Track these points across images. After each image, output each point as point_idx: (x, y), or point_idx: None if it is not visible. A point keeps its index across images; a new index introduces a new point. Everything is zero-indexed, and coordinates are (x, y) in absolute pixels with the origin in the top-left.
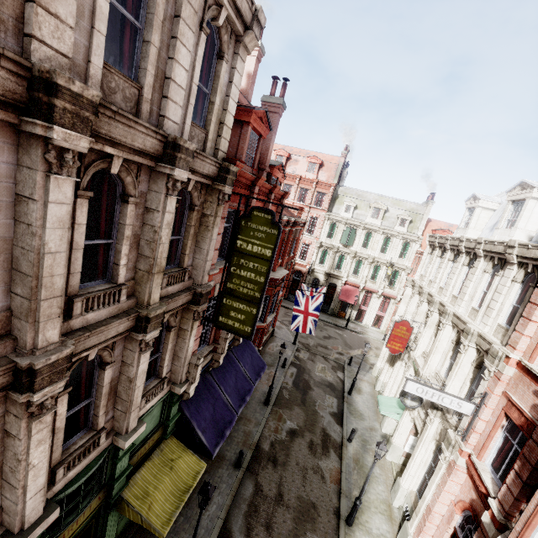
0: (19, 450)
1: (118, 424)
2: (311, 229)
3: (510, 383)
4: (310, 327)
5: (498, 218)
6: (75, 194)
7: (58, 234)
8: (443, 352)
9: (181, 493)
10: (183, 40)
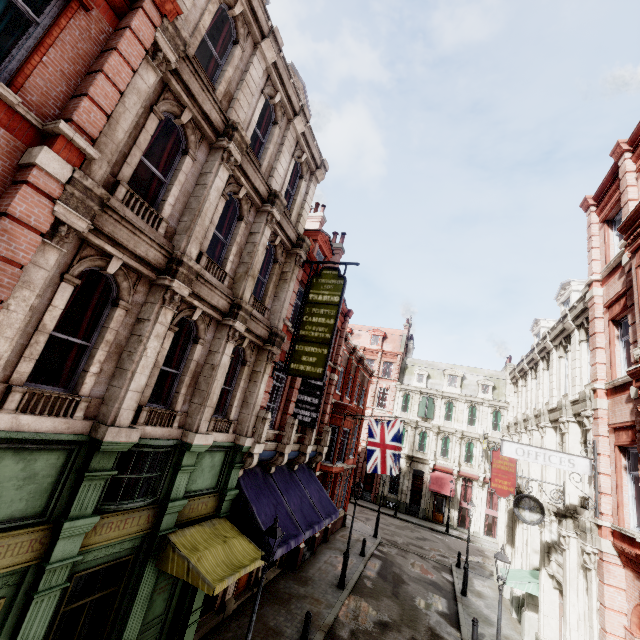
0: (145, 331)
1: (190, 421)
2: (382, 405)
3: (609, 416)
4: (390, 465)
5: None
6: (221, 194)
7: (215, 195)
8: None
9: (235, 567)
10: (284, 155)
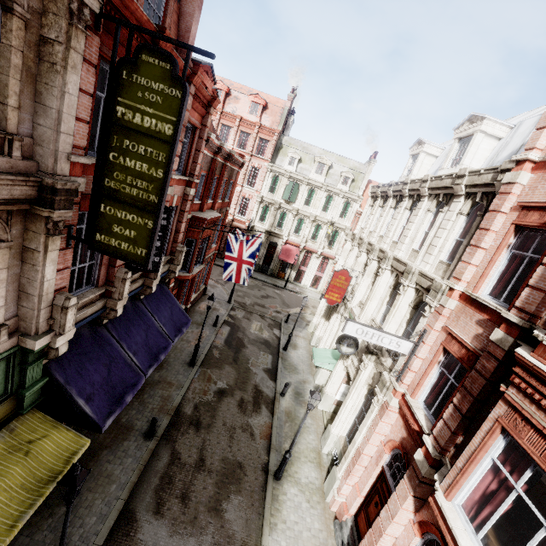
0: None
1: None
2: (252, 182)
3: (451, 317)
4: (244, 277)
5: (441, 163)
6: None
7: None
8: (380, 299)
9: (41, 484)
10: None
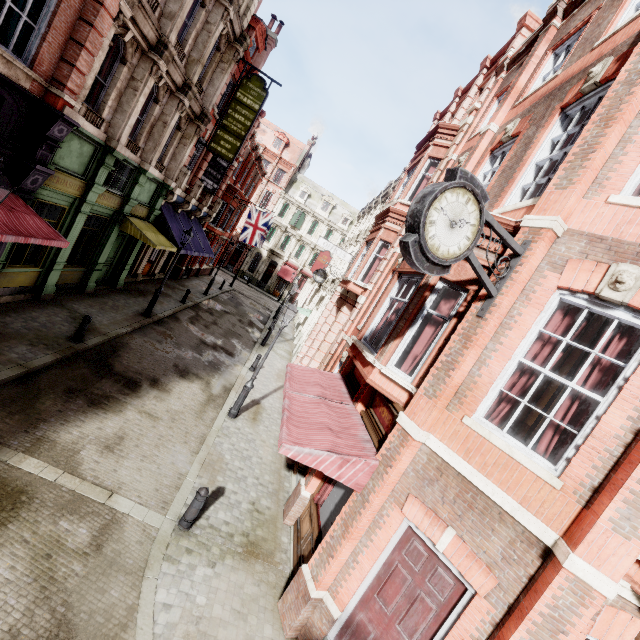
0: (139, 89)
1: (145, 156)
2: (264, 205)
3: None
4: (256, 240)
5: None
6: None
7: None
8: None
9: (162, 245)
10: None
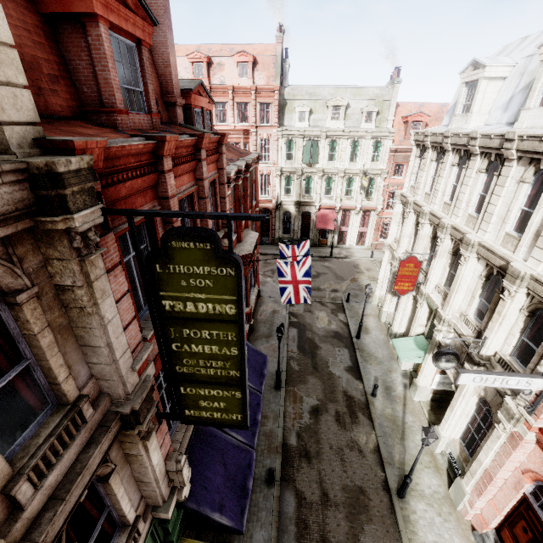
0: None
1: None
2: (265, 155)
3: None
4: (304, 295)
5: (514, 89)
6: None
7: None
8: (467, 289)
9: None
10: None
